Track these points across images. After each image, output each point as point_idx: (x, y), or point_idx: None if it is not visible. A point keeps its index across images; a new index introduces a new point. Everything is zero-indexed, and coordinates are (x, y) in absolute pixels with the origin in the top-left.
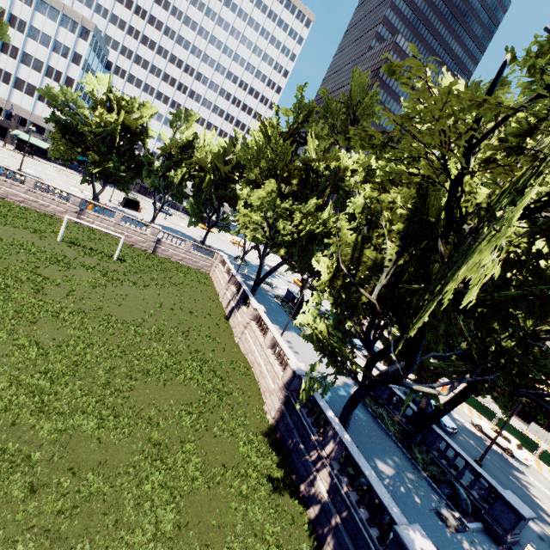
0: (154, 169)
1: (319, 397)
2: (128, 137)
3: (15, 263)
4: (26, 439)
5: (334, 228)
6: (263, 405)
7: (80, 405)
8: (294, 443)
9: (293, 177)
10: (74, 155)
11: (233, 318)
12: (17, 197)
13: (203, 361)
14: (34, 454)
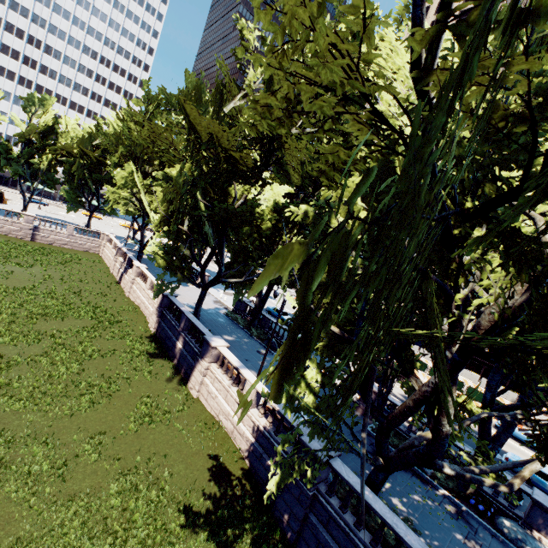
0: (14, 157)
1: (178, 303)
2: None
3: None
4: None
5: None
6: (148, 325)
7: None
8: (166, 334)
9: (153, 159)
10: None
11: (123, 281)
12: None
13: (96, 307)
14: None
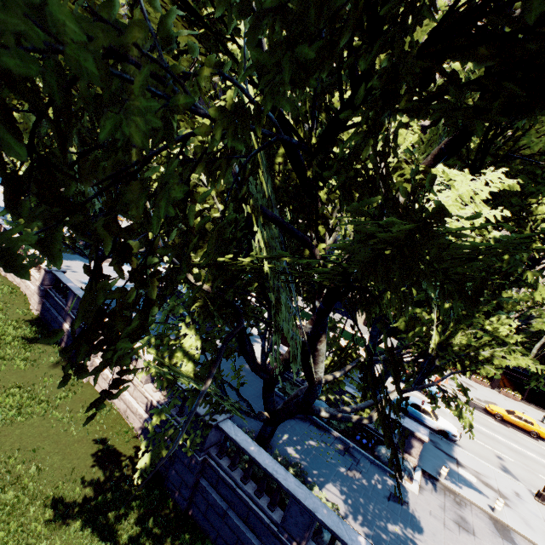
0: None
1: (66, 279)
2: None
3: None
4: None
5: None
6: (30, 307)
7: None
8: (51, 316)
9: None
10: None
11: None
12: None
13: None
14: None
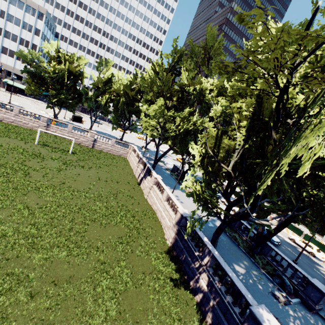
0: (89, 97)
1: (198, 229)
2: (72, 78)
3: (11, 159)
4: (25, 265)
5: (200, 126)
6: (164, 235)
7: (56, 242)
8: (184, 257)
9: (173, 96)
10: (40, 91)
11: (142, 184)
12: (9, 119)
13: (126, 211)
14: (31, 274)
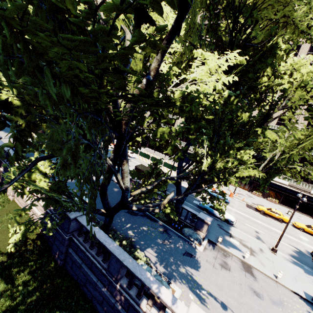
0: None
1: (0, 142)
2: None
3: None
4: None
5: None
6: None
7: None
8: None
9: None
10: None
11: None
12: None
13: None
14: None
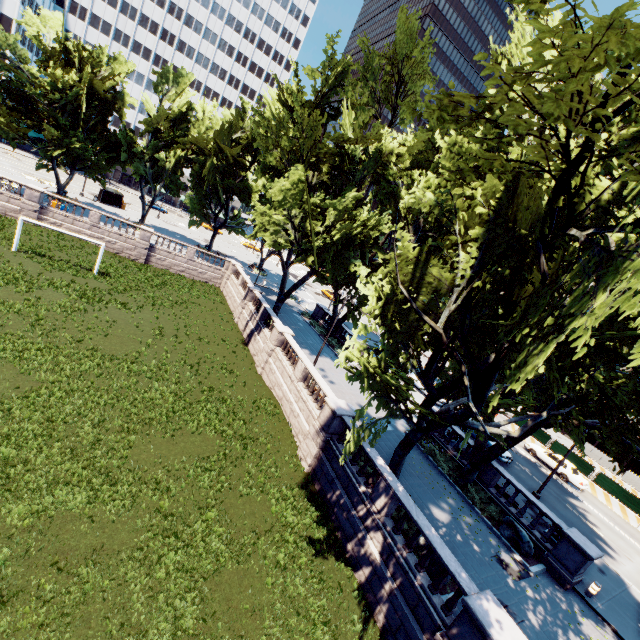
0: (137, 151)
1: (365, 442)
2: (97, 106)
3: None
4: None
5: (375, 229)
6: (296, 450)
7: (61, 475)
8: (337, 496)
9: (323, 163)
10: (22, 130)
11: (253, 343)
12: None
13: (219, 401)
14: (1, 550)
